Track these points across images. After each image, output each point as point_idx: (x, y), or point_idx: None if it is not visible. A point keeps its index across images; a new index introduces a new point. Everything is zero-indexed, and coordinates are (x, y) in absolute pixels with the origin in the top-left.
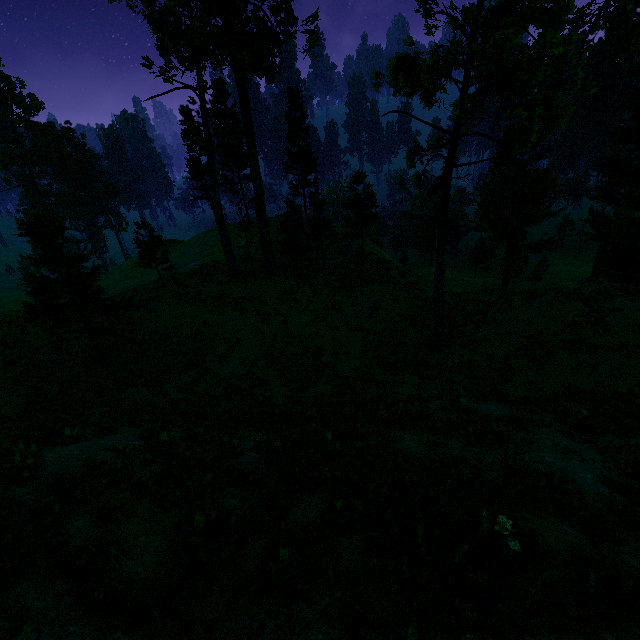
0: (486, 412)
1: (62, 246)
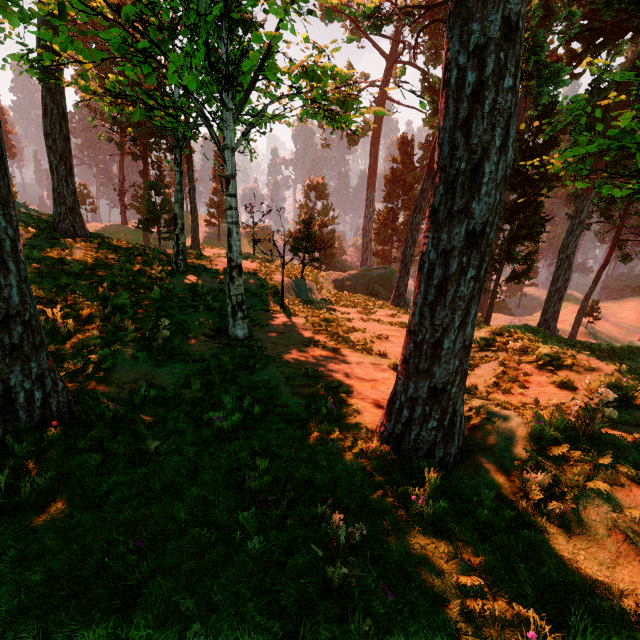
0: None
1: None
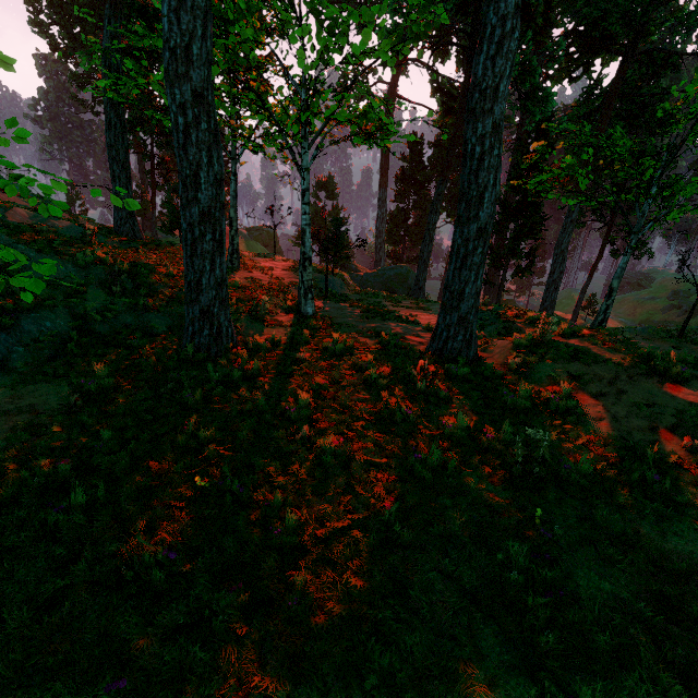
0: None
1: None
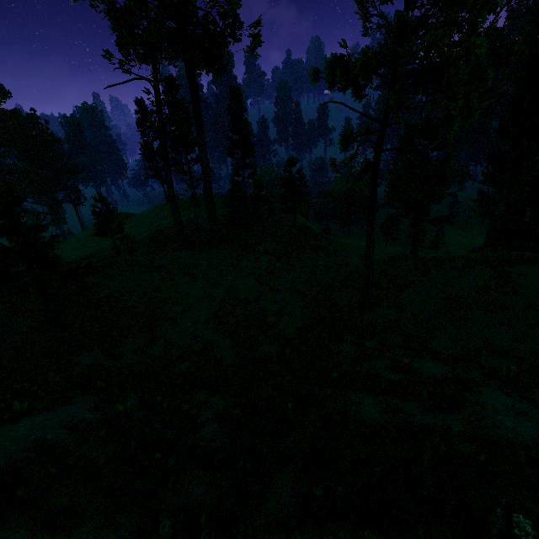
0: (427, 371)
1: (20, 216)
